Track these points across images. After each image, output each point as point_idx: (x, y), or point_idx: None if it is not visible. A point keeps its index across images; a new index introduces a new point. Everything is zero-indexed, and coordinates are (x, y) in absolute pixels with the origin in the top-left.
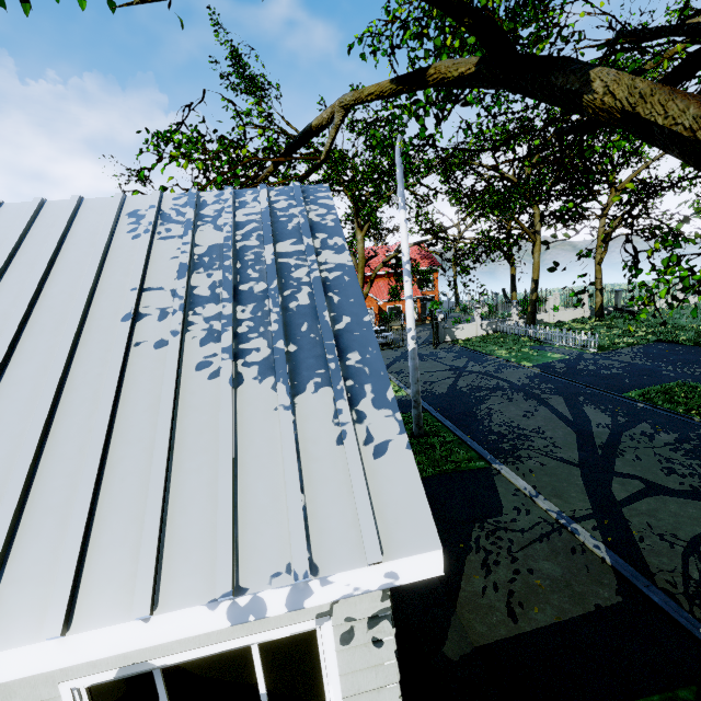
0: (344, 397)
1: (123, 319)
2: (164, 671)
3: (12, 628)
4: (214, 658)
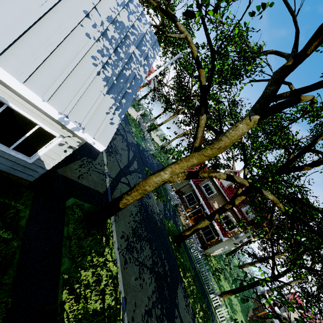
0: (115, 106)
1: (84, 11)
2: (7, 107)
3: (7, 66)
4: (24, 118)
